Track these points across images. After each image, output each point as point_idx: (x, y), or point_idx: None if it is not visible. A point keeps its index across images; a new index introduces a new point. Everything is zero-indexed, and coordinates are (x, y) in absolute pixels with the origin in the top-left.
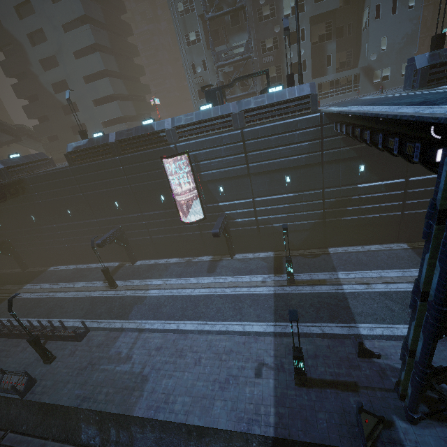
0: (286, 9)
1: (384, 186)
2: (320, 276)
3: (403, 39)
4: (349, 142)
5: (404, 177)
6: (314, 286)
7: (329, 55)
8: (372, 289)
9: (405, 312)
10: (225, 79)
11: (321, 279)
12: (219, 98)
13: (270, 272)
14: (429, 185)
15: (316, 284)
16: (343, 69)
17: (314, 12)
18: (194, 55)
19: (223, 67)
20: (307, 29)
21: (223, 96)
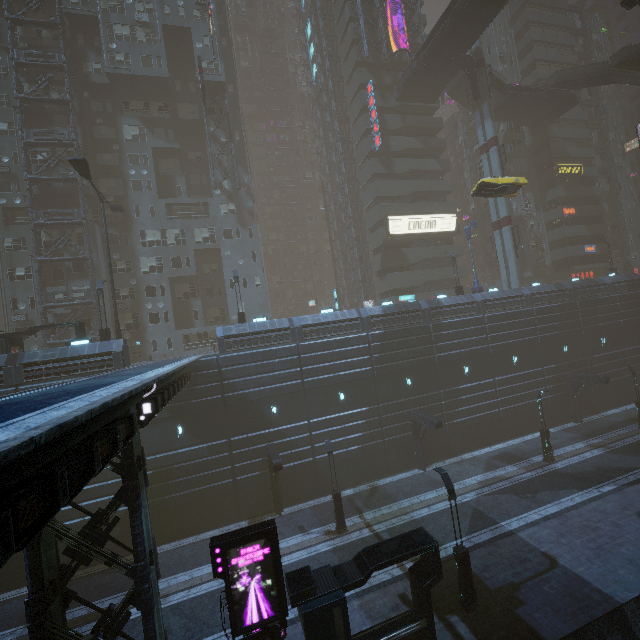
0: (144, 267)
1: (207, 448)
2: (107, 602)
3: (257, 306)
4: None
5: (228, 437)
6: (85, 625)
7: (196, 310)
8: (166, 603)
9: (184, 629)
10: (58, 320)
11: (104, 608)
12: (3, 346)
13: (24, 619)
14: (252, 444)
15: (90, 621)
16: (218, 323)
17: (173, 275)
18: (19, 290)
19: (53, 308)
20: (167, 286)
21: (12, 344)
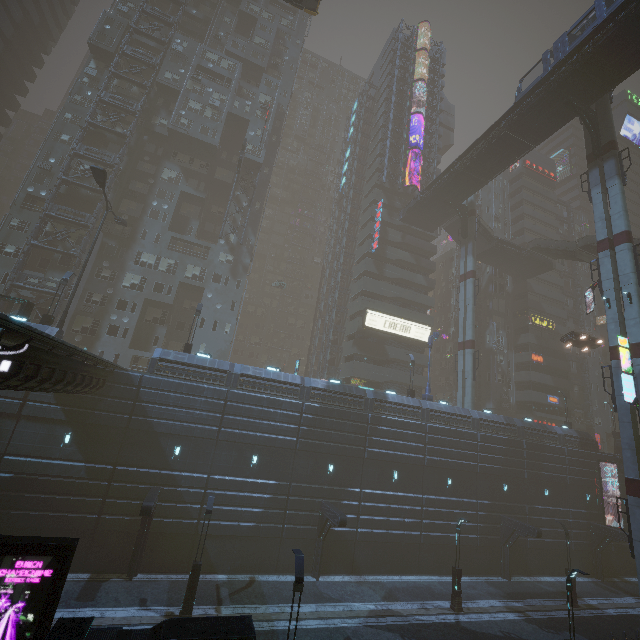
0: (127, 282)
1: (86, 469)
2: None
3: (218, 352)
4: (62, 400)
5: (115, 464)
6: None
7: (158, 336)
8: None
9: None
10: None
11: None
12: None
13: None
14: (137, 480)
15: None
16: None
17: (151, 297)
18: None
19: (20, 288)
20: (140, 305)
21: None
